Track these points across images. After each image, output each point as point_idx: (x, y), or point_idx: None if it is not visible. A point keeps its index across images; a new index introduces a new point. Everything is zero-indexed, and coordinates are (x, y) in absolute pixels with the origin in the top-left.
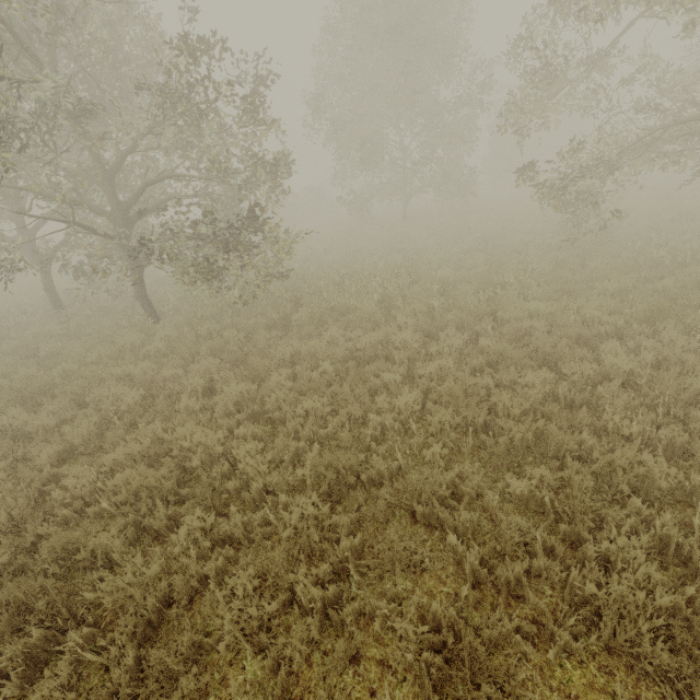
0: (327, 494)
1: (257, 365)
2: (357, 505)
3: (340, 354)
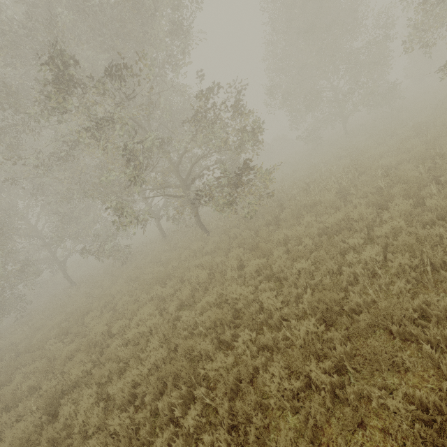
0: (322, 320)
1: (264, 248)
2: (345, 327)
3: (315, 233)
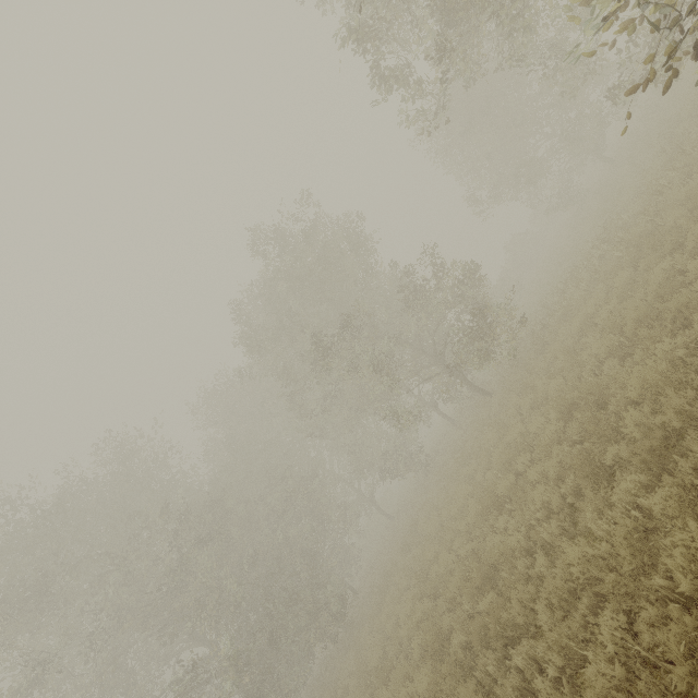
0: (568, 419)
1: (531, 383)
2: None
3: (571, 343)
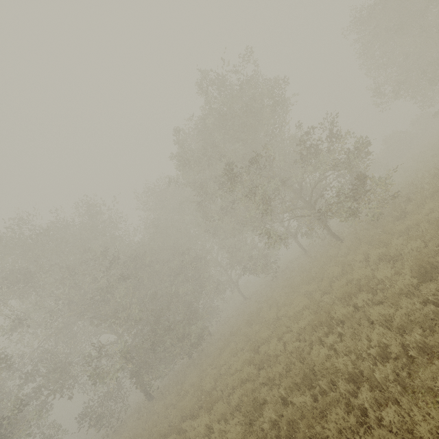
0: (422, 278)
1: (385, 240)
2: None
3: (437, 216)
